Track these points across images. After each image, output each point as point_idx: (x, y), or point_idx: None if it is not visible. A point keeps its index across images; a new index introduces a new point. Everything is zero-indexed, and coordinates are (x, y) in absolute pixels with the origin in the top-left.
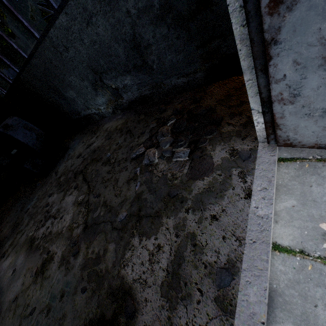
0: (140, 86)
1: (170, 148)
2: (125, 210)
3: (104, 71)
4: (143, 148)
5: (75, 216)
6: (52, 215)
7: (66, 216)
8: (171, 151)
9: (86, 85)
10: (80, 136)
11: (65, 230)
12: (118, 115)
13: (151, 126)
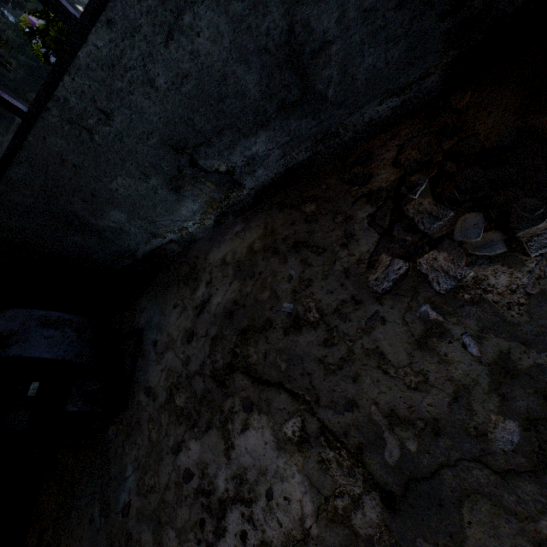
0: (289, 148)
1: (497, 236)
2: (500, 416)
3: (202, 141)
4: (399, 261)
5: (317, 478)
6: (229, 497)
7: (284, 486)
8: (503, 239)
9: (154, 186)
10: (154, 297)
11: (316, 526)
12: (231, 226)
13: (359, 215)
